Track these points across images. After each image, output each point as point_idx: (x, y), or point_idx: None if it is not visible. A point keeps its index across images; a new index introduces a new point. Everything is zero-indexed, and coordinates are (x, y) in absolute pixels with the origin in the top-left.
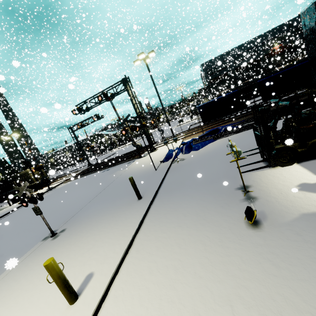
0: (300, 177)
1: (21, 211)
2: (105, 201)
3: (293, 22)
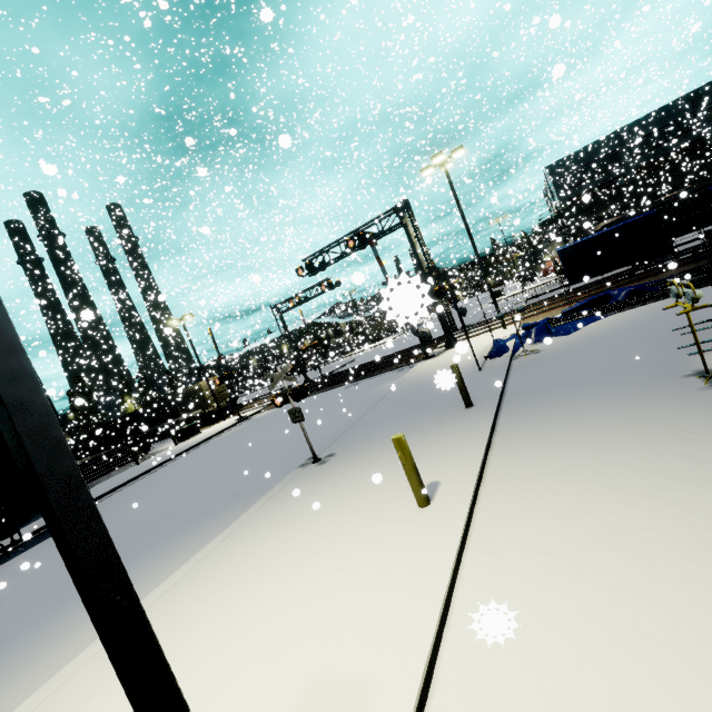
0: None
1: (206, 450)
2: (391, 418)
3: None
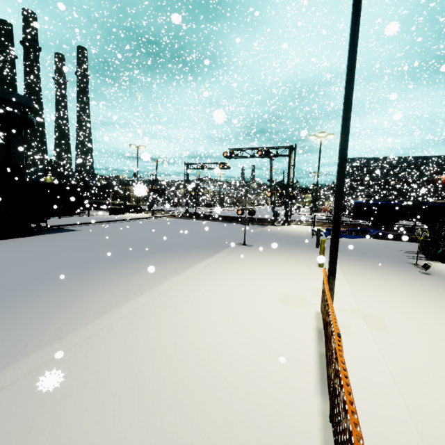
0: None
1: (141, 224)
2: (274, 241)
3: None
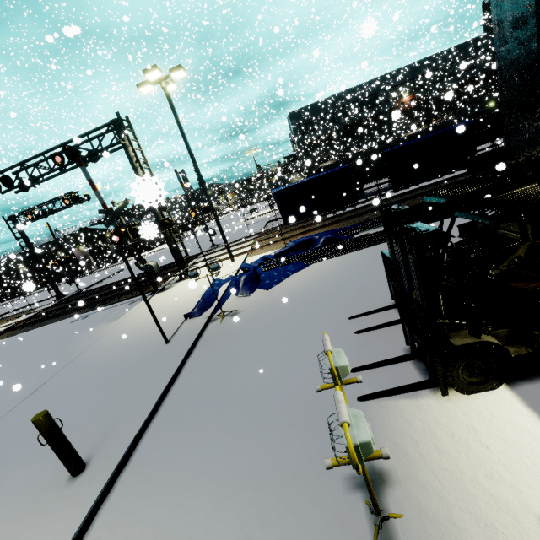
0: (537, 461)
1: None
2: None
3: (430, 63)
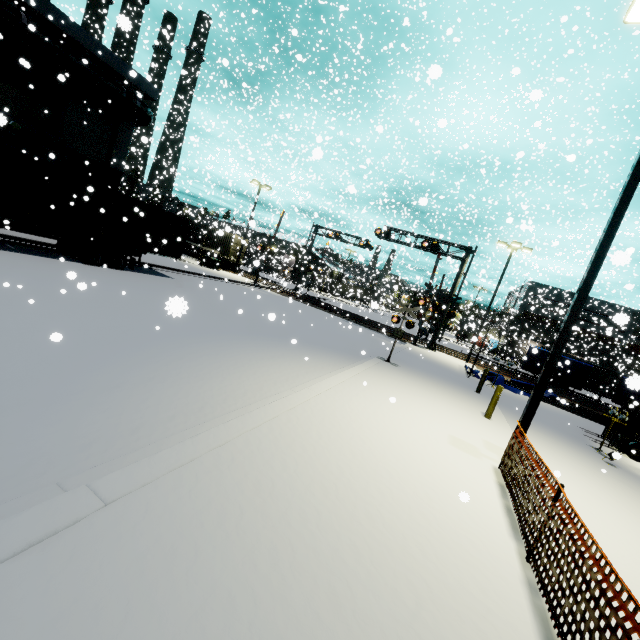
0: None
1: (244, 291)
2: (423, 368)
3: None
